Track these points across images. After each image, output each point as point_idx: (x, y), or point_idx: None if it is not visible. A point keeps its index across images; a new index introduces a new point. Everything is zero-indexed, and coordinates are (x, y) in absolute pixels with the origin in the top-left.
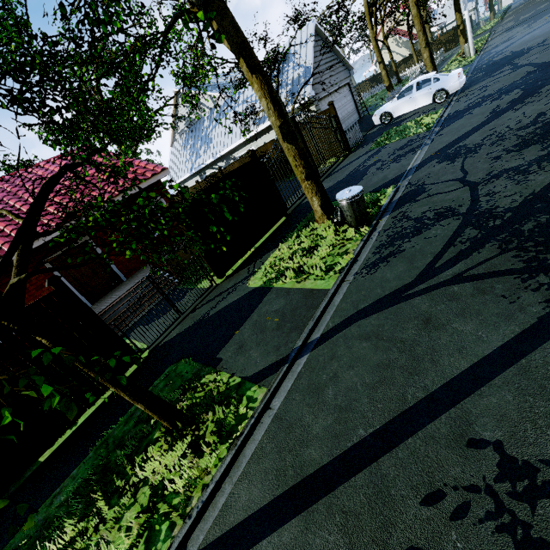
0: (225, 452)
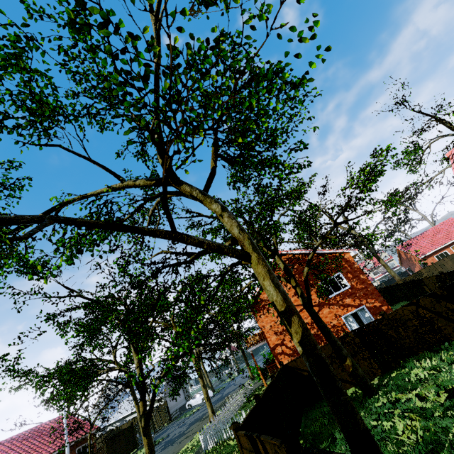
0: None
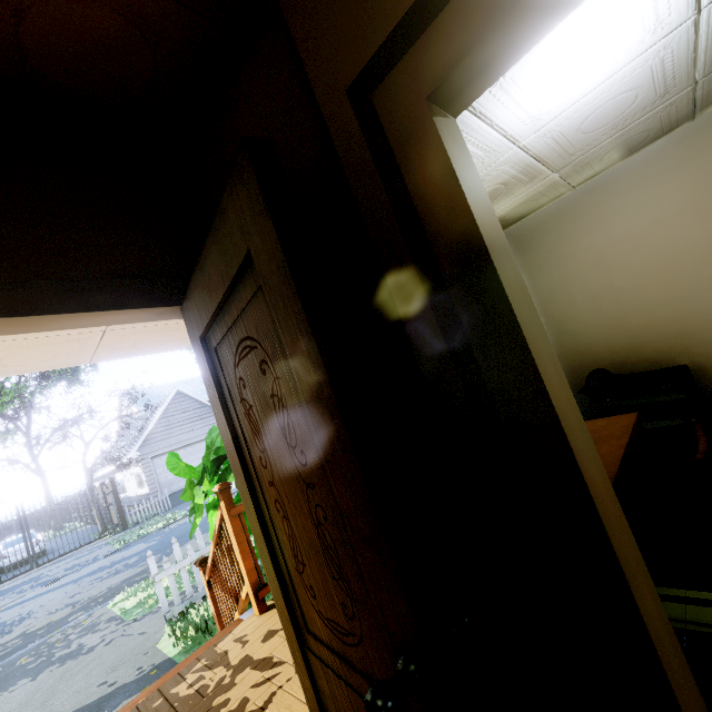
0: None
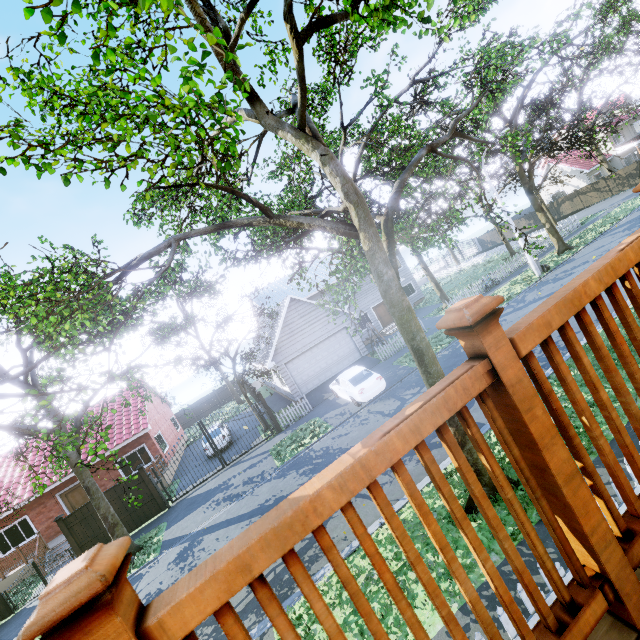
0: None
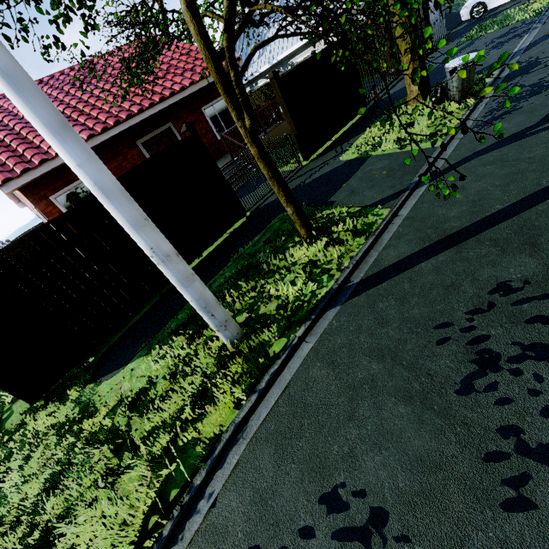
0: (363, 241)
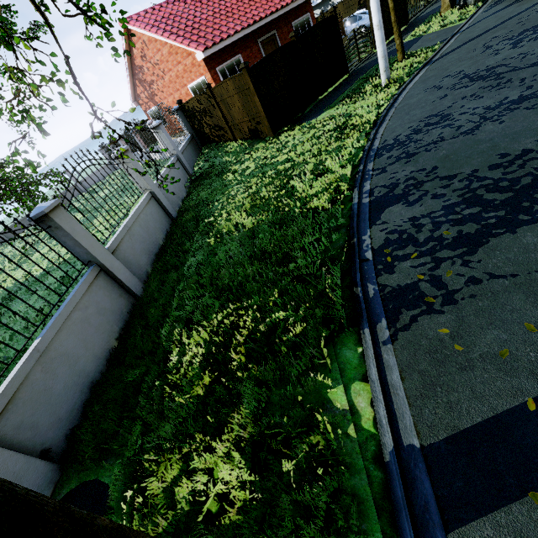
0: (433, 53)
